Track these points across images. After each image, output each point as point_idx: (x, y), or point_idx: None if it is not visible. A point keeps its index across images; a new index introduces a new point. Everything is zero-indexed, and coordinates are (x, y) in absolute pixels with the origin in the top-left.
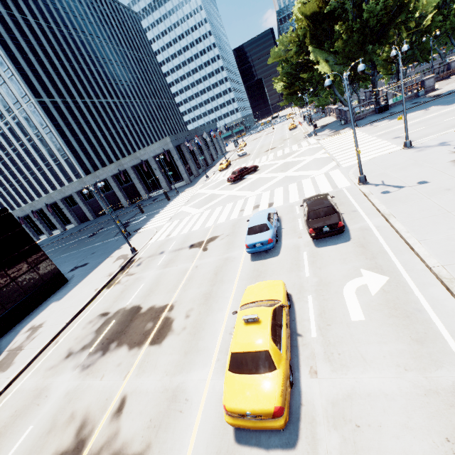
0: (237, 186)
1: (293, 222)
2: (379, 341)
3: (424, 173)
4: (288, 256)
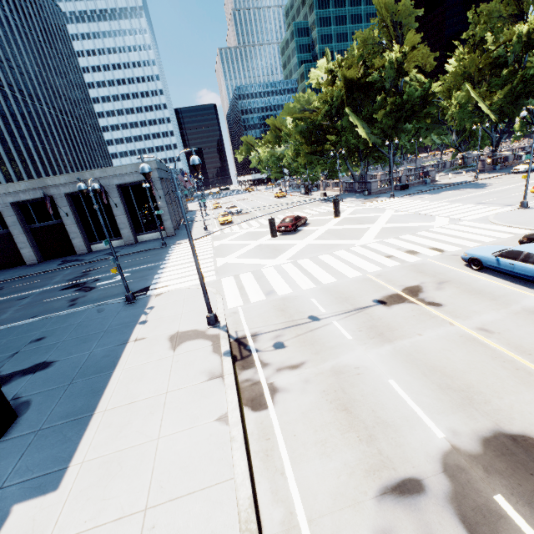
0: (305, 236)
1: None
2: None
3: None
4: None
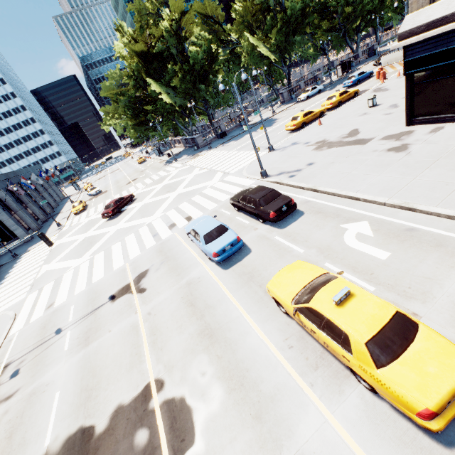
0: (122, 219)
1: (233, 222)
2: (419, 261)
3: (304, 160)
4: (263, 247)
